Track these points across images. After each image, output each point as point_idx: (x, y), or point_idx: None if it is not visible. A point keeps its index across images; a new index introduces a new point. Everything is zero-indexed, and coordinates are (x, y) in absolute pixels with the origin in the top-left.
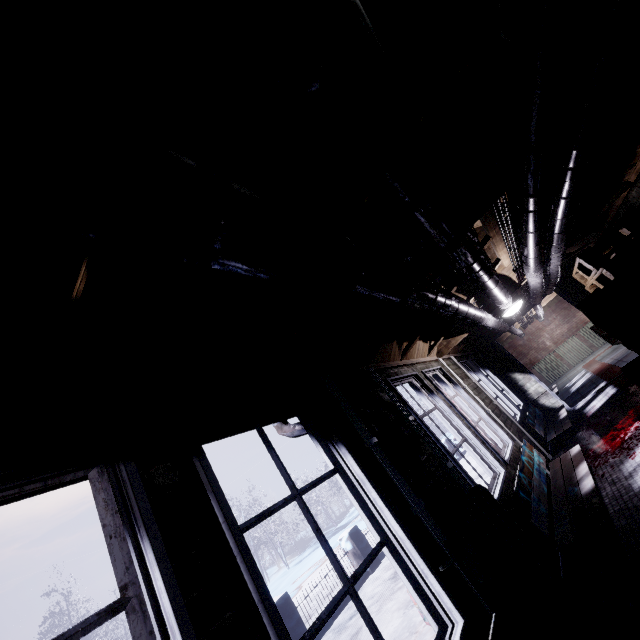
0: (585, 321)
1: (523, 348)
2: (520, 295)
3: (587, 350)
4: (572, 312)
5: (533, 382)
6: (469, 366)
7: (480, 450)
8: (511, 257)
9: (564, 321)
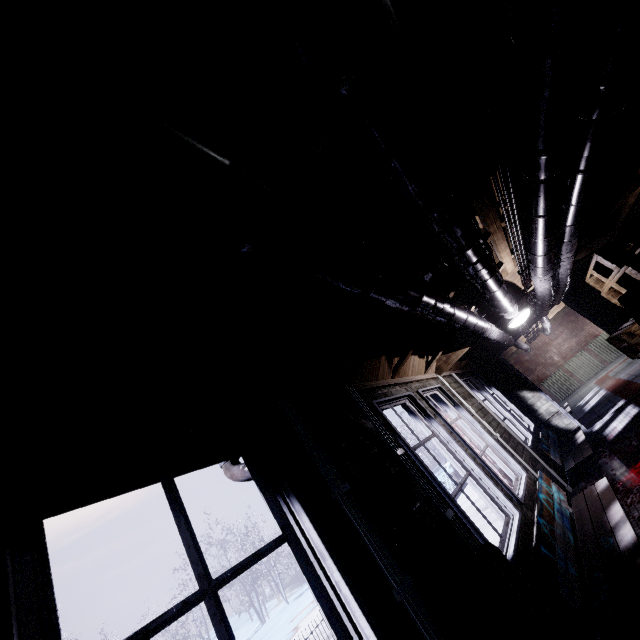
0: (594, 334)
1: (530, 364)
2: (525, 306)
3: (598, 365)
4: (580, 325)
5: (544, 401)
6: (473, 384)
7: (488, 487)
8: (516, 254)
9: (572, 335)
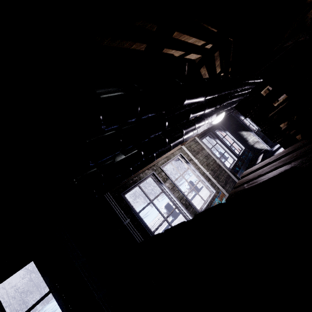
0: None
1: None
2: None
3: None
4: None
5: (252, 136)
6: (211, 135)
7: (184, 212)
8: None
9: None
